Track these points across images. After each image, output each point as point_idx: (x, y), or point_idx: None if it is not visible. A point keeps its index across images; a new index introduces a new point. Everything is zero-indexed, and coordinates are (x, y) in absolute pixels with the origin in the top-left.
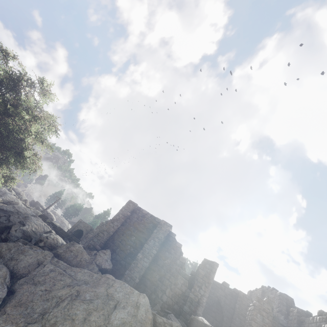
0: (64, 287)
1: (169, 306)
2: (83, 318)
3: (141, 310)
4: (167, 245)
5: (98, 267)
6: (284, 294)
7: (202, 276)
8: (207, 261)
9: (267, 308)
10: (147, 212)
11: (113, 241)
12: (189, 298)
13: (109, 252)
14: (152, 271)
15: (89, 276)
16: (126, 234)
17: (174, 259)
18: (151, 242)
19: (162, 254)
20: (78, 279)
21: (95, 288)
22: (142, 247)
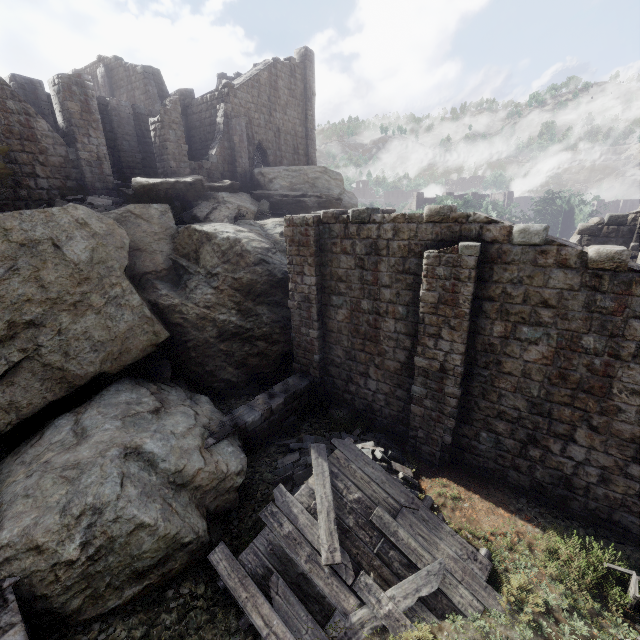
0: None
1: (62, 190)
2: (38, 288)
3: (95, 224)
4: None
5: None
6: (149, 66)
7: (78, 114)
8: (69, 80)
9: (177, 118)
10: None
11: None
12: (83, 161)
13: None
14: None
15: None
16: None
17: None
18: None
19: None
20: None
21: None
22: None
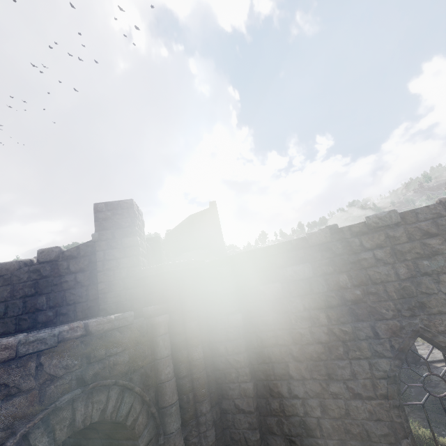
0: None
1: None
2: None
3: None
4: None
5: None
6: (168, 230)
7: None
8: None
9: None
10: None
11: None
12: None
13: None
14: None
15: None
16: None
17: None
18: None
19: None
20: None
21: None
22: None
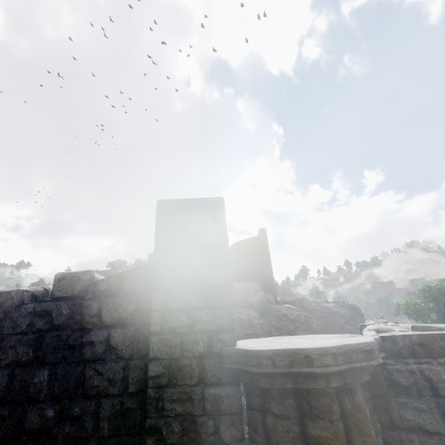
0: None
1: None
2: None
3: None
4: None
5: None
6: None
7: None
8: None
9: None
10: (98, 271)
11: None
12: None
13: None
14: None
15: None
16: None
17: None
18: None
19: None
20: None
21: None
22: None
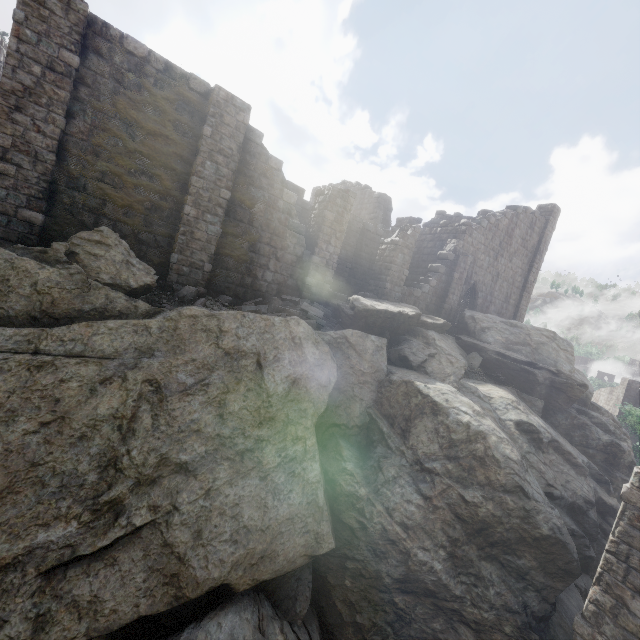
0: (93, 391)
1: (281, 286)
2: (215, 417)
3: (309, 348)
4: (249, 169)
5: (121, 291)
6: (384, 194)
7: (330, 223)
8: (338, 193)
9: (411, 244)
10: (147, 51)
11: (72, 183)
12: (312, 264)
13: (112, 236)
14: (230, 239)
15: (136, 332)
16: (109, 153)
17: (273, 201)
18: (208, 169)
19: (242, 195)
20: (112, 354)
21: (185, 353)
22: (183, 186)
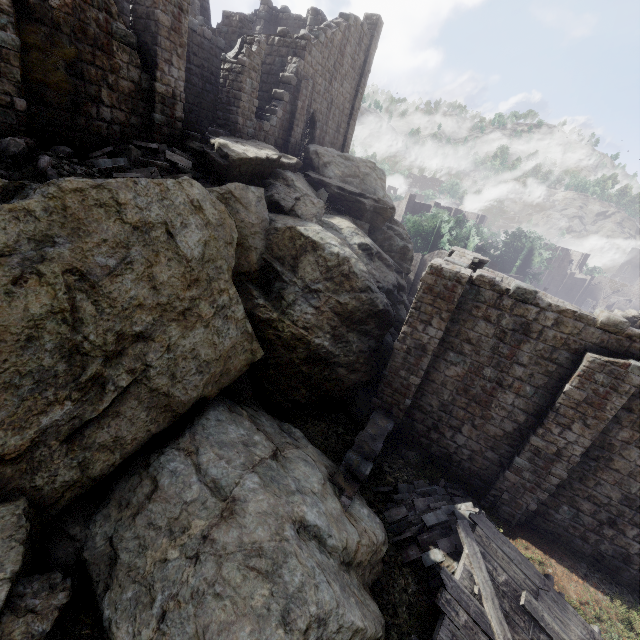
0: (10, 294)
1: (124, 126)
2: (150, 290)
3: (209, 210)
4: None
5: None
6: None
7: (167, 32)
8: None
9: (258, 65)
10: None
11: None
12: (157, 95)
13: None
14: (35, 54)
15: (18, 219)
16: None
17: None
18: None
19: None
20: (3, 250)
21: (92, 235)
22: None
